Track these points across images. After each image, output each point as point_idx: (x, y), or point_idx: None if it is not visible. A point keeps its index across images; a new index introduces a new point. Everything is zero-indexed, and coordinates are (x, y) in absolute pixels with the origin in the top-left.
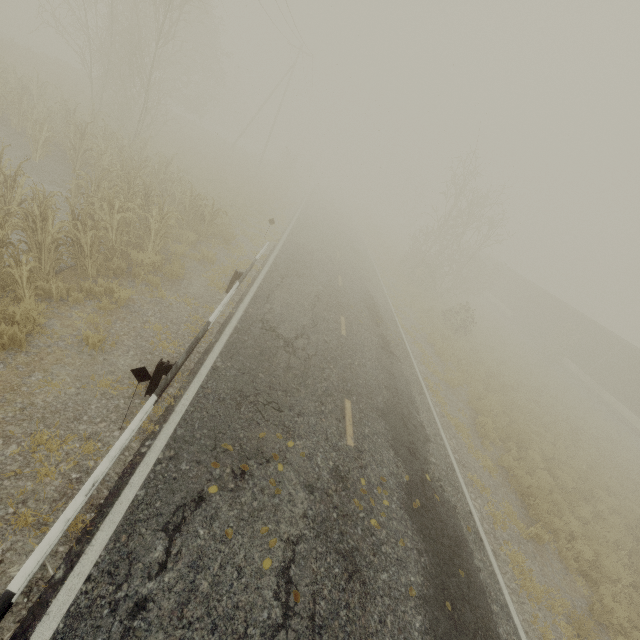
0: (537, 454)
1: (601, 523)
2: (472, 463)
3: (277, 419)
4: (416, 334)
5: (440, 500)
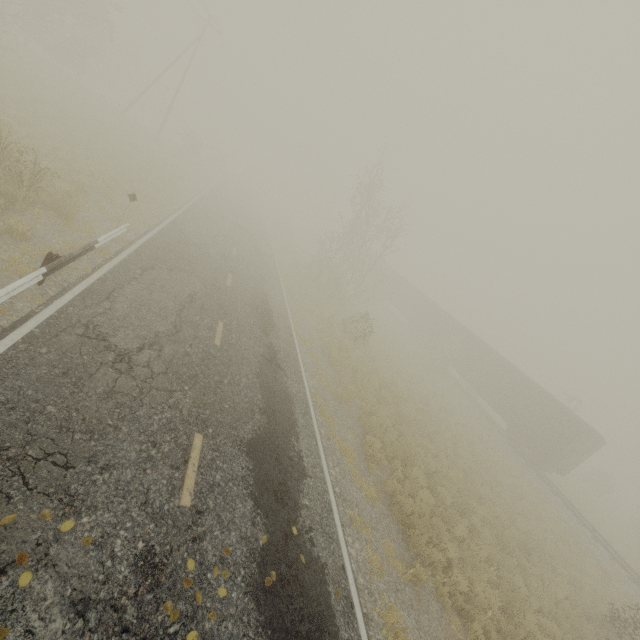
0: (421, 472)
1: (475, 539)
2: (354, 494)
3: (55, 483)
4: (312, 343)
5: (306, 561)
